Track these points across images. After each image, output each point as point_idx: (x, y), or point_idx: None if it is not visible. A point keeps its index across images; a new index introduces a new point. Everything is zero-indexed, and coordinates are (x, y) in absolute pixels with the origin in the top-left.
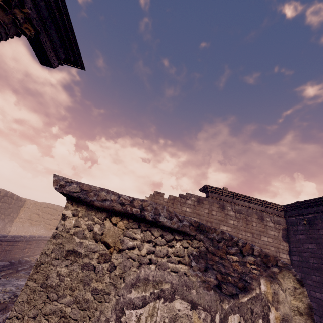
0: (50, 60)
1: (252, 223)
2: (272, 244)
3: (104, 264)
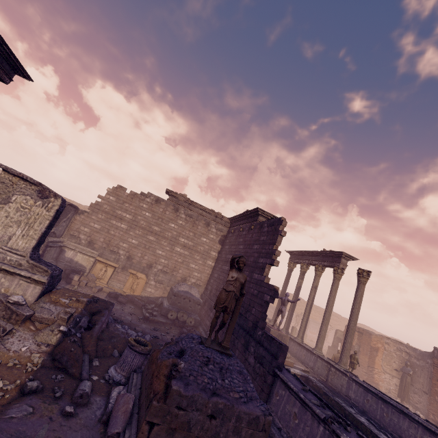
0: (3, 81)
1: (197, 227)
2: (208, 244)
3: (11, 186)
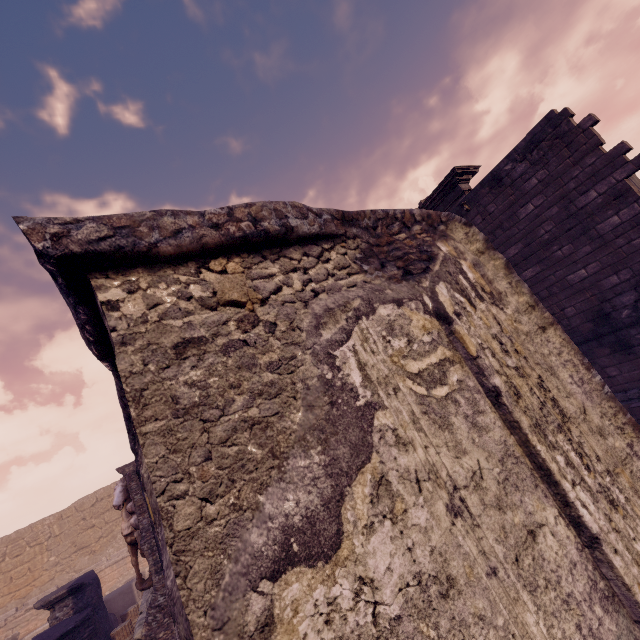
0: None
1: None
2: None
3: (255, 329)
